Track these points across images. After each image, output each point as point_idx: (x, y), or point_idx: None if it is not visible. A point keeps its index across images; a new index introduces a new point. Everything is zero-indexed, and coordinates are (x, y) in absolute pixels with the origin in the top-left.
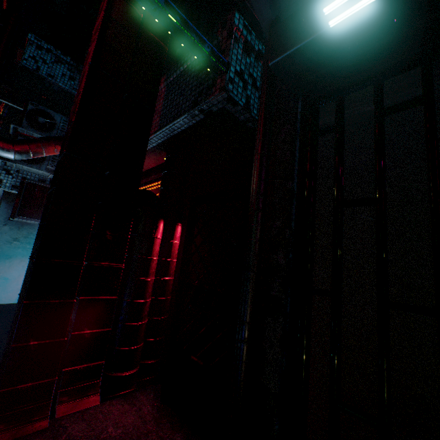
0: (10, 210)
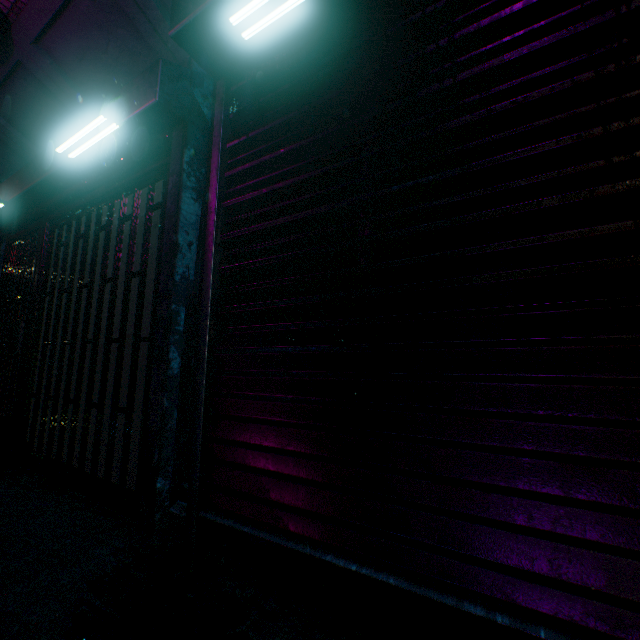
0: None
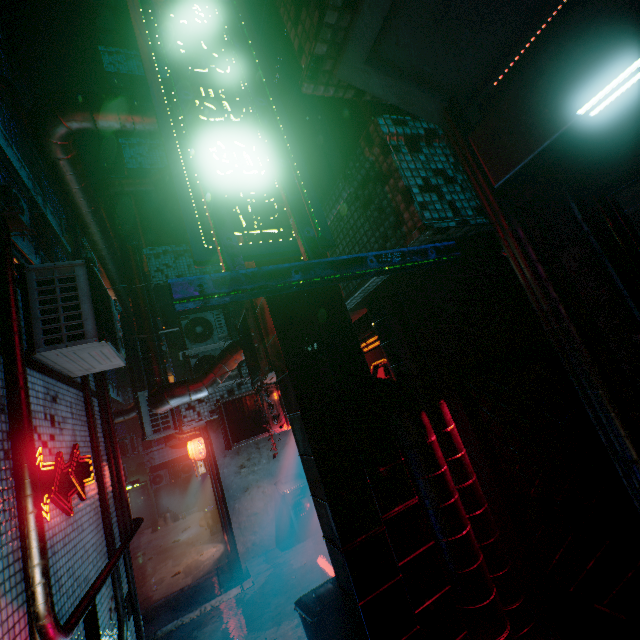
0: (221, 438)
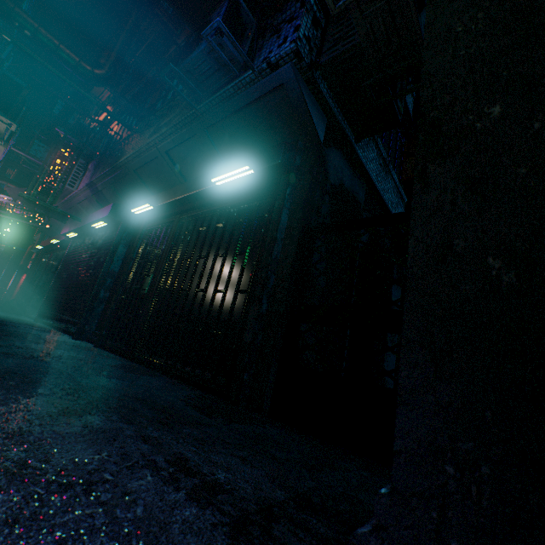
0: None
